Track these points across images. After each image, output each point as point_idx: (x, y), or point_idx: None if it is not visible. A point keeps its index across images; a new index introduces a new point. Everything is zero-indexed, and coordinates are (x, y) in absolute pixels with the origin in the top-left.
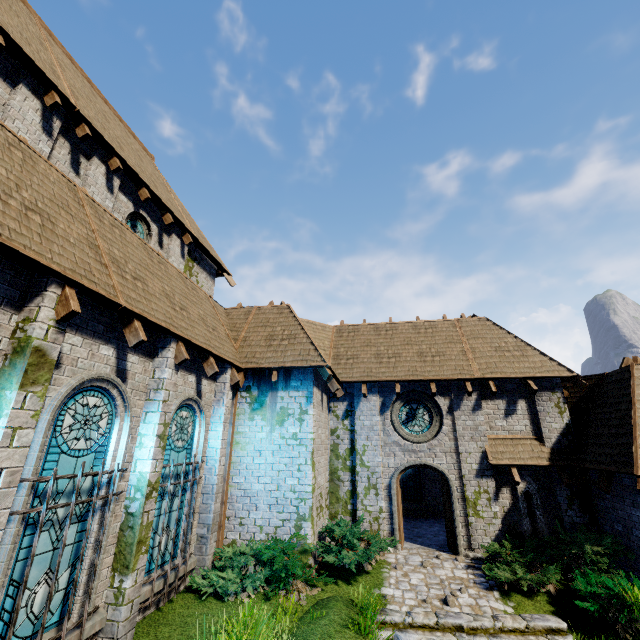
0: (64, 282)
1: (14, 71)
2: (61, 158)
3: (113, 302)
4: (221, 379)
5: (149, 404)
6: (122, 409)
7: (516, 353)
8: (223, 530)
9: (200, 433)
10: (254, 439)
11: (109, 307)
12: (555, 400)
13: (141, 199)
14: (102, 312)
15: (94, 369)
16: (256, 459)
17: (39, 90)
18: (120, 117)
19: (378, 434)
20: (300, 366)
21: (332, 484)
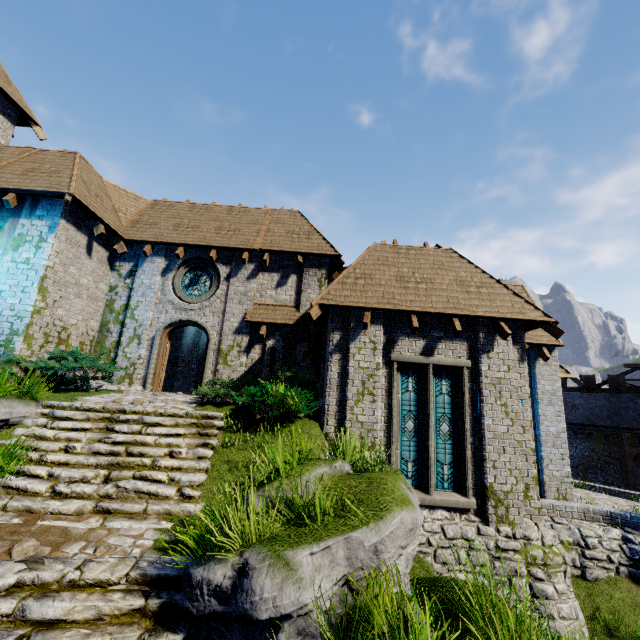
0: None
1: None
2: None
3: None
4: None
5: None
6: None
7: (303, 236)
8: None
9: None
10: None
11: None
12: (319, 276)
13: None
14: None
15: None
16: None
17: None
18: None
19: (154, 292)
20: (41, 191)
21: (100, 335)
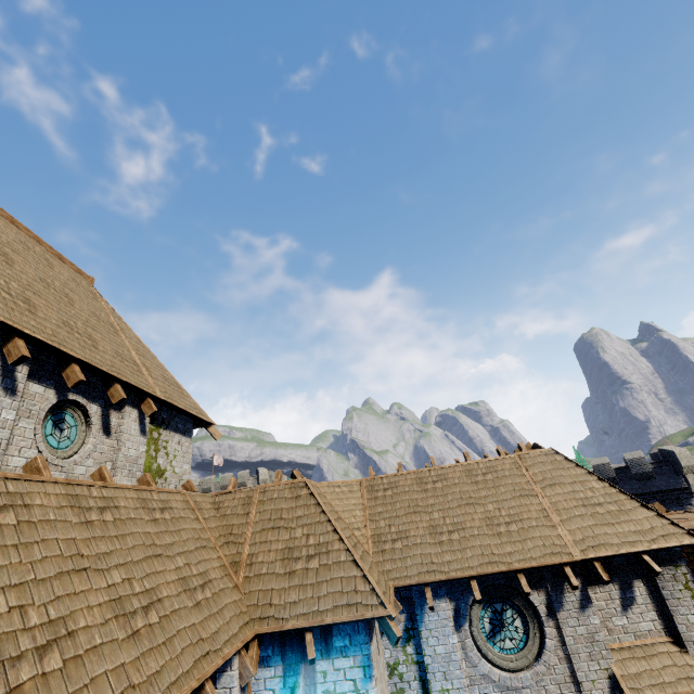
0: None
1: None
2: None
3: None
4: (224, 680)
5: None
6: None
7: (611, 508)
8: None
9: None
10: None
11: None
12: (682, 578)
13: (68, 385)
14: None
15: None
16: None
17: None
18: (37, 237)
19: (460, 667)
20: (348, 620)
21: None
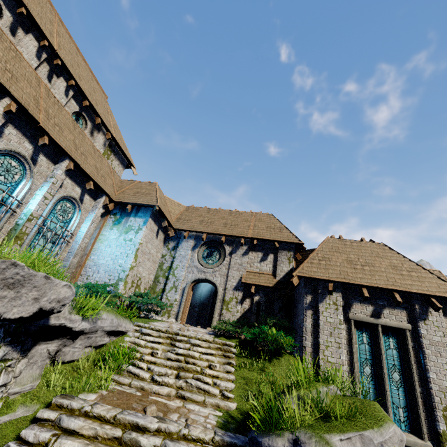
0: (12, 100)
1: (29, 28)
2: (43, 72)
3: (35, 120)
4: (98, 201)
5: (45, 183)
6: (29, 176)
7: (277, 230)
8: (76, 280)
9: (76, 221)
10: (109, 238)
11: (34, 125)
12: (288, 256)
13: (83, 105)
14: (31, 128)
15: (19, 149)
16: (107, 248)
17: (39, 39)
18: (92, 71)
19: (187, 260)
20: (144, 204)
21: (154, 284)
